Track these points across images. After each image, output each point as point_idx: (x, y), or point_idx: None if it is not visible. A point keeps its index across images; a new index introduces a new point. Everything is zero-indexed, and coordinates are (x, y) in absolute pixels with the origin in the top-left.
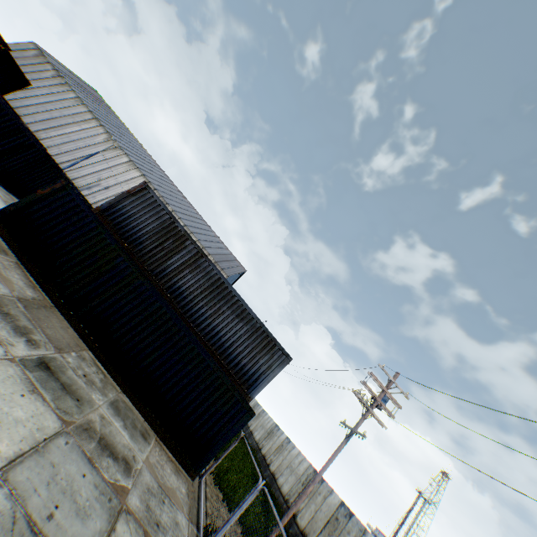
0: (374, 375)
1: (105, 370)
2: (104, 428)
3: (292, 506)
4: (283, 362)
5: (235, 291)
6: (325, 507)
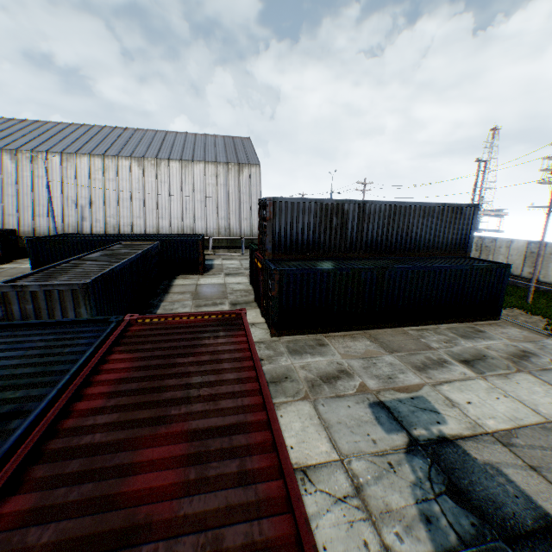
0: (550, 157)
1: (417, 327)
2: (499, 352)
3: (532, 277)
4: (474, 213)
5: (408, 203)
6: (513, 252)
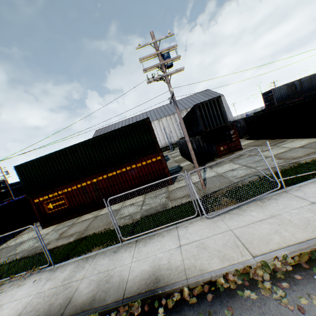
0: None
1: None
2: None
3: None
4: None
5: (314, 73)
6: None
